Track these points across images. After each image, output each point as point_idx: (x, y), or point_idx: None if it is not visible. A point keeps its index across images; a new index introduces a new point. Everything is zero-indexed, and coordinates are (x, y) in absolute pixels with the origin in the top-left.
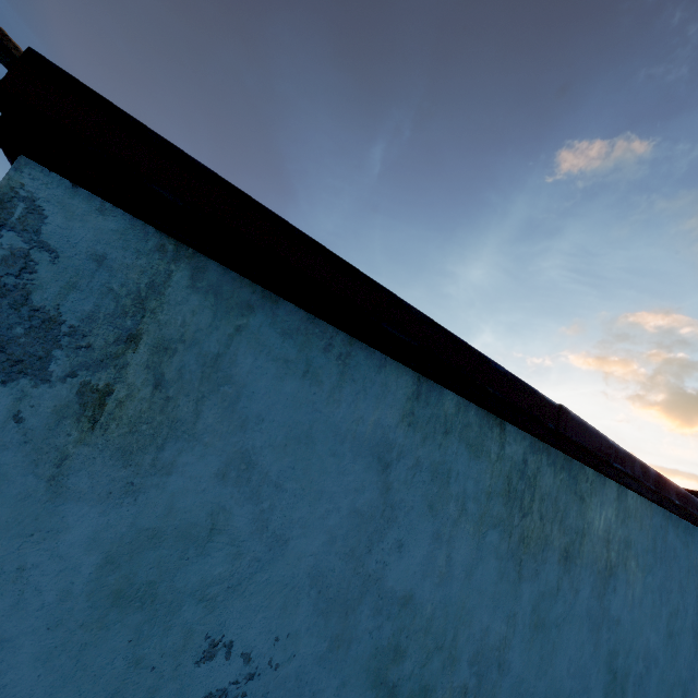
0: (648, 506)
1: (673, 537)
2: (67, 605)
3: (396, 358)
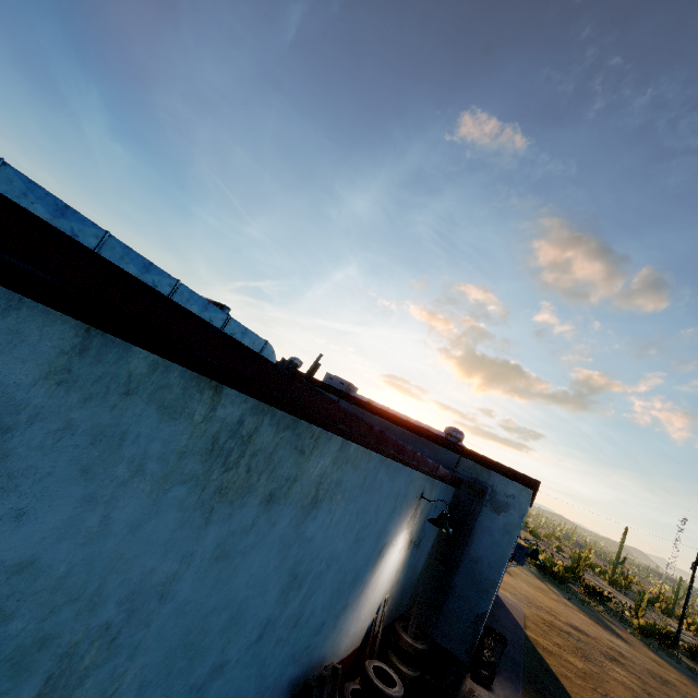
0: (368, 454)
1: (383, 474)
2: None
3: (37, 301)
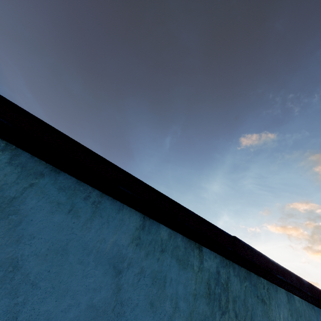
0: (312, 308)
1: None
2: None
3: (128, 204)
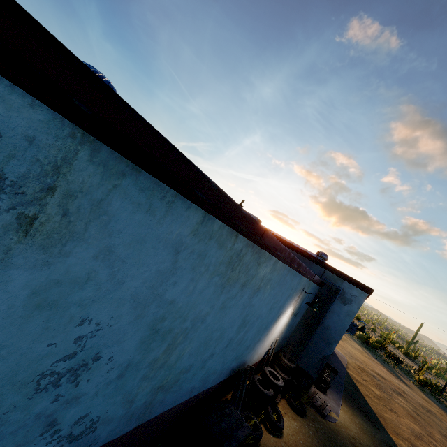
0: (284, 267)
1: (288, 277)
2: (12, 310)
3: (197, 205)
